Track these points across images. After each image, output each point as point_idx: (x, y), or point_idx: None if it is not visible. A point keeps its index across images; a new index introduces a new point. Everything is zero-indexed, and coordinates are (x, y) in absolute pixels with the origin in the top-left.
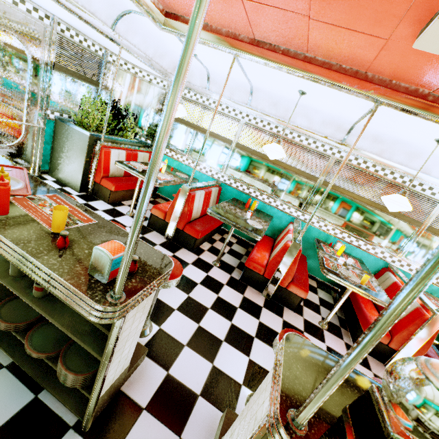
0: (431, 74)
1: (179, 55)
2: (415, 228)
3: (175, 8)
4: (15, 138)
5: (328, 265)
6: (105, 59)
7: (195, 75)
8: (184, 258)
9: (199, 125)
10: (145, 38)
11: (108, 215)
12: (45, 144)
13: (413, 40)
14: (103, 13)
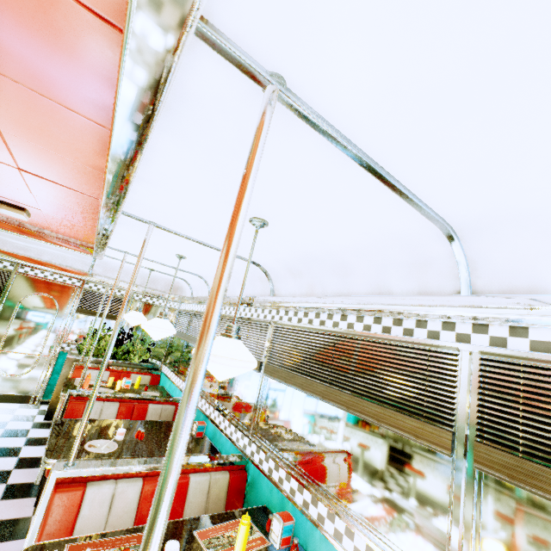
0: (65, 165)
1: (166, 277)
2: (451, 460)
3: (90, 241)
4: (27, 368)
5: (85, 548)
6: (130, 299)
7: (186, 288)
8: (2, 510)
9: (187, 332)
10: (125, 272)
11: (26, 442)
12: (55, 373)
13: (5, 156)
14: (79, 264)
